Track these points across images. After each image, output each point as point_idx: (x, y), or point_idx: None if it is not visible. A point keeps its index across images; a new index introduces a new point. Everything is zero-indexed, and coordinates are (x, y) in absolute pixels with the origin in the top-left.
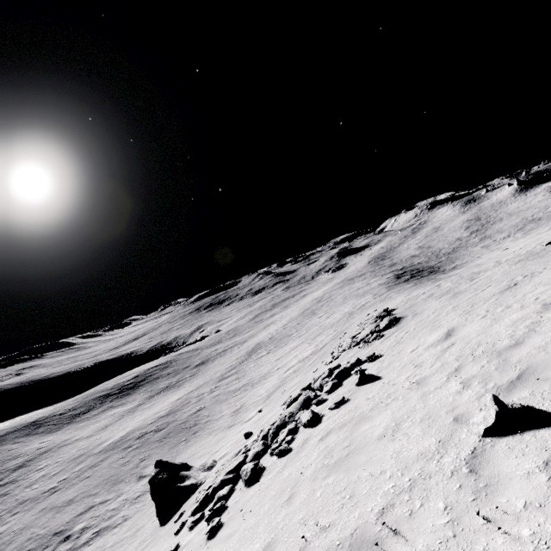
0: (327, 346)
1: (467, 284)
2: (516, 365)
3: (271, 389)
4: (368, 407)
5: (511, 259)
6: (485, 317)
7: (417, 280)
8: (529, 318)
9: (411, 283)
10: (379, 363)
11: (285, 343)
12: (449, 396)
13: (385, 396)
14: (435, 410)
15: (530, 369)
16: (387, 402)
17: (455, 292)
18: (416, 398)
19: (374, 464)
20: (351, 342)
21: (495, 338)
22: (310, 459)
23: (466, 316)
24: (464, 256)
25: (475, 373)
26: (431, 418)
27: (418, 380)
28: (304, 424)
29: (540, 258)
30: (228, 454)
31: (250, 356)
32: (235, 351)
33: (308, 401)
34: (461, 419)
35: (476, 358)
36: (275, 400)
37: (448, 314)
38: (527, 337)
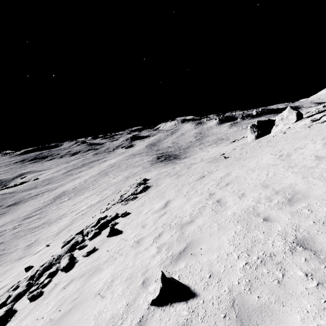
0: (108, 198)
1: (186, 170)
2: (186, 239)
3: (62, 227)
4: (104, 259)
5: (207, 159)
6: (185, 196)
7: (166, 161)
8: (202, 202)
9: (163, 163)
10: (126, 219)
11: (82, 193)
12: (148, 258)
13: (117, 250)
14: (136, 270)
15: (191, 244)
16: (116, 256)
17: (179, 174)
18: (132, 256)
19: (81, 324)
20: (119, 199)
21: (184, 214)
22: (47, 309)
23: (178, 193)
24: (191, 151)
25: (167, 240)
26: (132, 279)
27: (139, 239)
28: (61, 269)
29: (217, 163)
30: (7, 285)
31: (54, 201)
32: (45, 196)
33: (76, 245)
34: (146, 283)
35: (171, 228)
36: (61, 237)
37: (171, 189)
38: (197, 217)
